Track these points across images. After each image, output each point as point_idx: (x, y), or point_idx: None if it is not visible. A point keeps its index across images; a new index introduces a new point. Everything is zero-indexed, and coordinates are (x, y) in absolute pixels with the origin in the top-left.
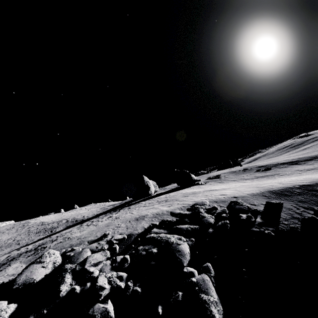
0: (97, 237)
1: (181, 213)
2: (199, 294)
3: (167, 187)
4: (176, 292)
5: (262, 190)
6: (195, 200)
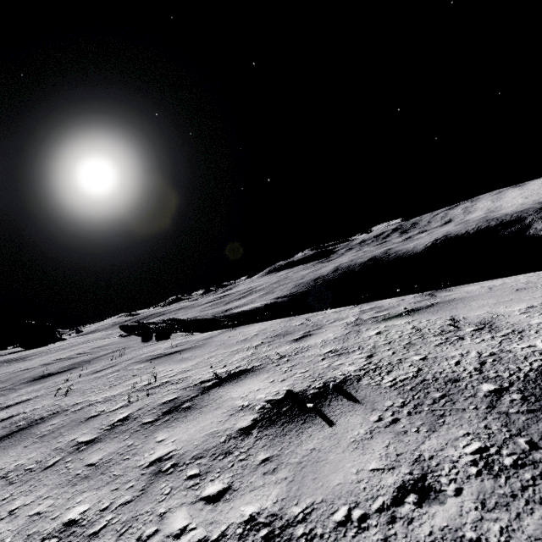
0: None
1: (169, 319)
2: None
3: None
4: None
5: None
6: None
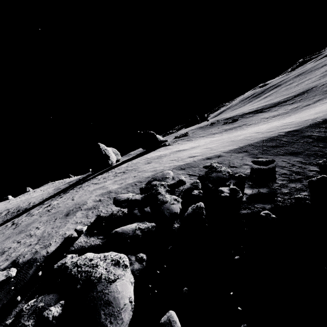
0: None
1: (129, 200)
2: None
3: (132, 152)
4: None
5: (240, 144)
6: (157, 169)
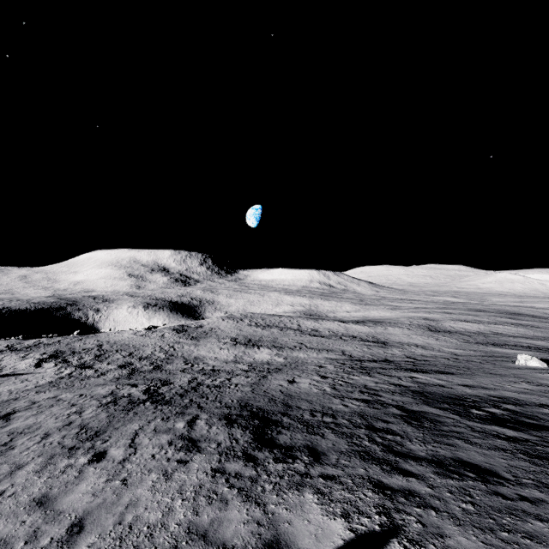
0: None
1: None
2: None
3: None
4: None
5: None
6: None
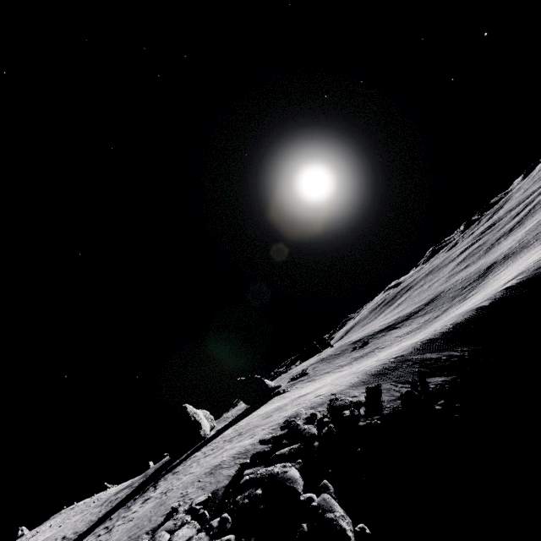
0: (160, 520)
1: (274, 437)
2: (325, 515)
3: (229, 414)
4: (300, 526)
5: (359, 375)
6: (285, 415)
